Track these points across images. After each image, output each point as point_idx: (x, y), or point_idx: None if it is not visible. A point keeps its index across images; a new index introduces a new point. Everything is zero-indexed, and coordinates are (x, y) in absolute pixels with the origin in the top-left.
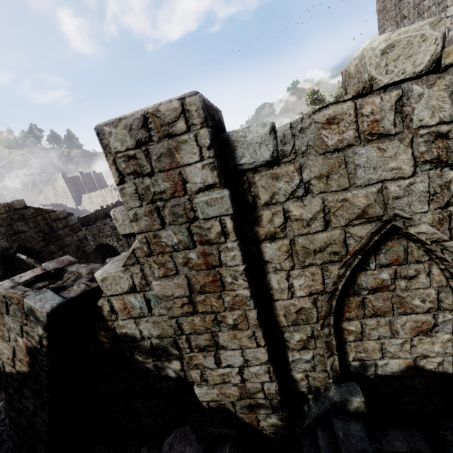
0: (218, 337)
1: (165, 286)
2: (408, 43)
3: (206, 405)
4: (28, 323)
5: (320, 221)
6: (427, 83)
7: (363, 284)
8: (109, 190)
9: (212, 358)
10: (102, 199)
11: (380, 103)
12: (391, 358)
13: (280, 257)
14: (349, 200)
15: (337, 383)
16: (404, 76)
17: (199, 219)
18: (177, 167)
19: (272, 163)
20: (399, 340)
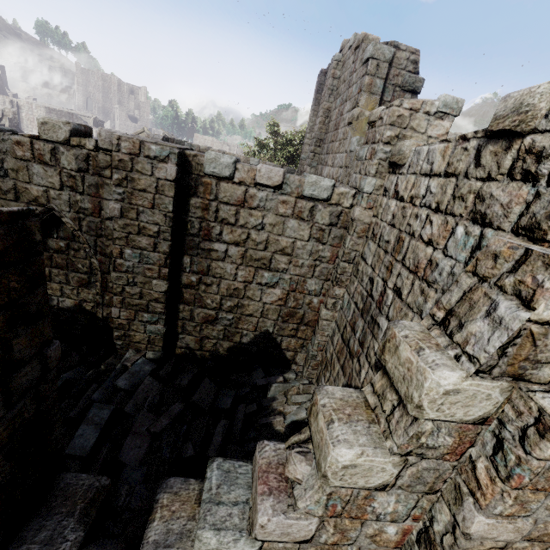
0: None
1: None
2: (54, 126)
3: None
4: None
5: (13, 195)
6: (65, 148)
7: (51, 246)
8: (1, 100)
9: None
10: None
11: (44, 147)
12: (67, 297)
13: None
14: (29, 189)
15: None
16: (53, 140)
17: None
18: None
19: None
20: (71, 287)
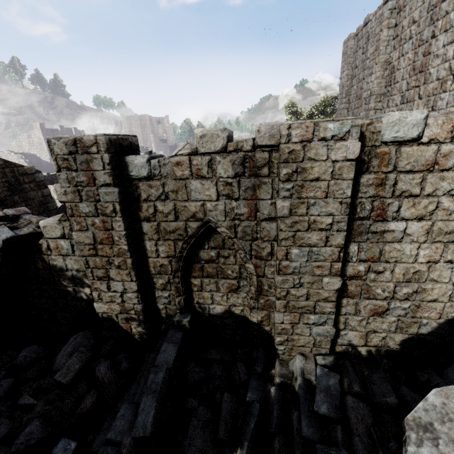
0: (109, 272)
1: (80, 236)
2: (211, 136)
3: (101, 315)
4: None
5: (173, 215)
6: (221, 156)
7: (202, 257)
8: None
9: (105, 285)
10: None
11: (201, 161)
12: (217, 304)
13: (152, 232)
14: (187, 207)
15: (181, 312)
16: (211, 151)
17: (101, 201)
18: (91, 170)
19: (148, 178)
20: (221, 293)
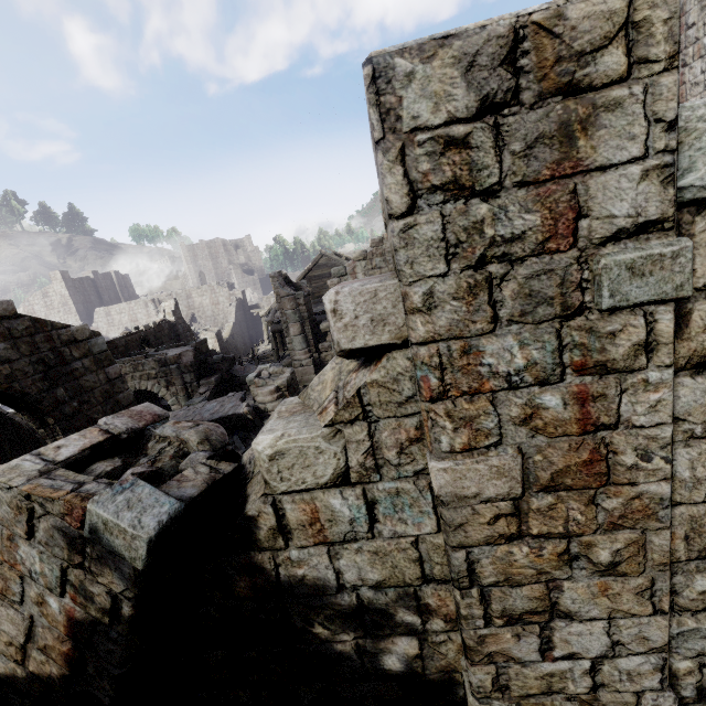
0: (562, 593)
1: (464, 473)
2: None
3: None
4: (86, 563)
5: None
6: None
7: None
8: (143, 303)
9: (535, 639)
10: (129, 317)
11: None
12: None
13: None
14: None
15: None
16: None
17: (594, 310)
18: (572, 173)
19: None
20: None
